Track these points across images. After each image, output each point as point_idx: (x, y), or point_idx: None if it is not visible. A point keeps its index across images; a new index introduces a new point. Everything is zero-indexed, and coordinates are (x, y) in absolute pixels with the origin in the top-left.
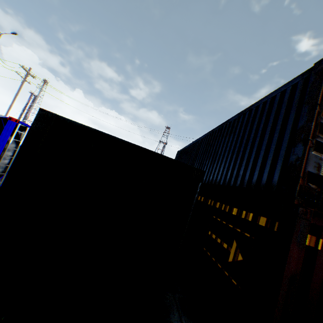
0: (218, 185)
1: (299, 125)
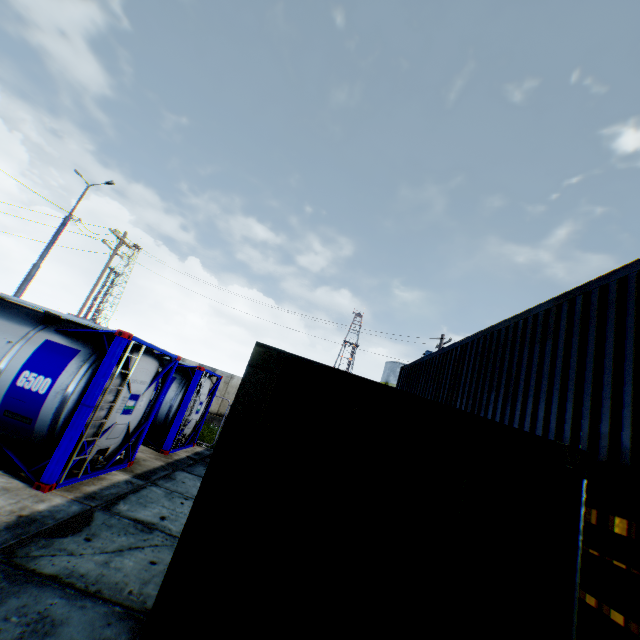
0: None
1: None
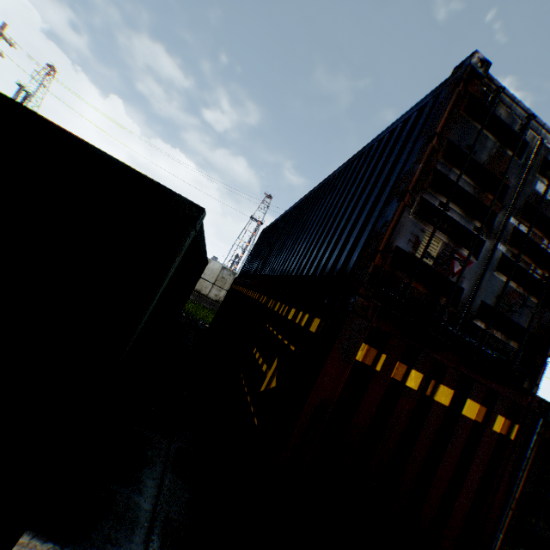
0: (289, 278)
1: (404, 170)
